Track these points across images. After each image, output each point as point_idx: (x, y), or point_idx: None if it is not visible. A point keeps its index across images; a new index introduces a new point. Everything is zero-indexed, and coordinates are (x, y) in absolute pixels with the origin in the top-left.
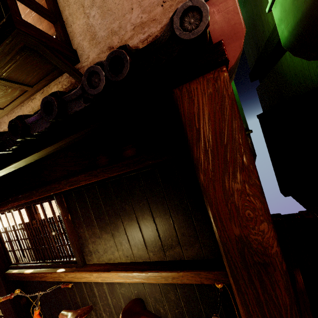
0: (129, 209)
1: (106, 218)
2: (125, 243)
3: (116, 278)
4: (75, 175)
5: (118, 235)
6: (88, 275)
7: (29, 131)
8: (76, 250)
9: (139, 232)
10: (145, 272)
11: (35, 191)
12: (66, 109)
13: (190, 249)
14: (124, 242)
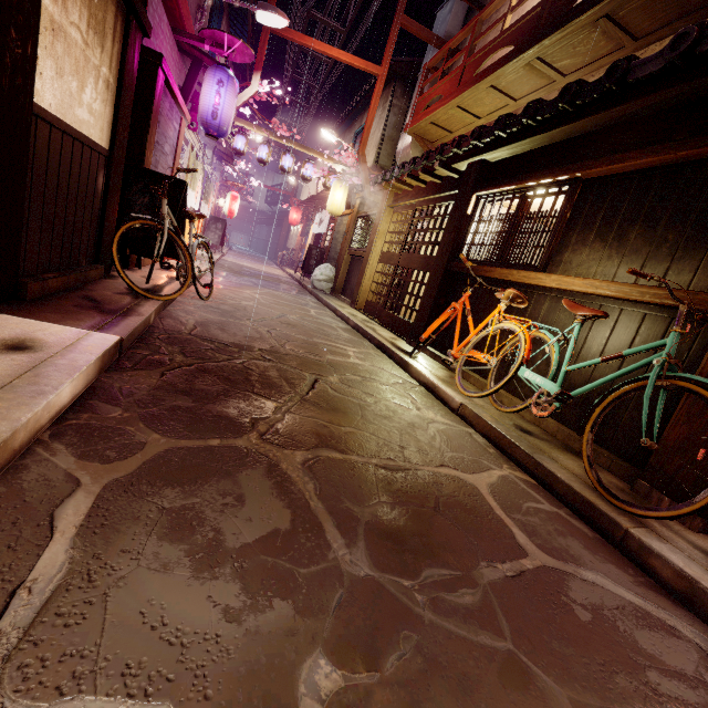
0: (659, 214)
1: (616, 223)
2: (617, 258)
3: (576, 285)
4: (628, 151)
5: (615, 246)
6: (545, 277)
7: (624, 78)
8: (548, 252)
9: (649, 246)
10: (621, 283)
11: (559, 168)
12: (699, 46)
13: (706, 280)
14: (615, 257)
